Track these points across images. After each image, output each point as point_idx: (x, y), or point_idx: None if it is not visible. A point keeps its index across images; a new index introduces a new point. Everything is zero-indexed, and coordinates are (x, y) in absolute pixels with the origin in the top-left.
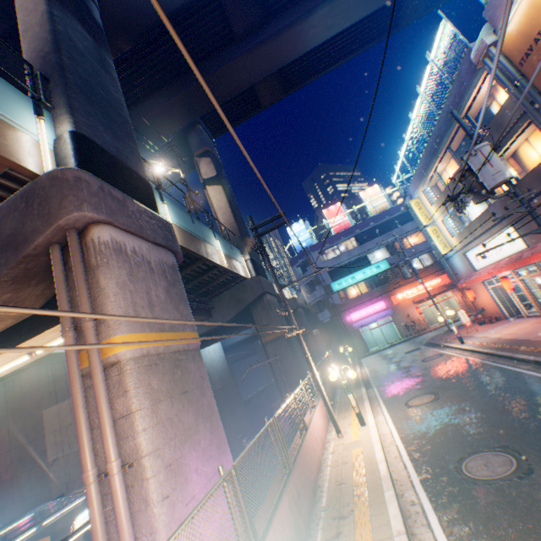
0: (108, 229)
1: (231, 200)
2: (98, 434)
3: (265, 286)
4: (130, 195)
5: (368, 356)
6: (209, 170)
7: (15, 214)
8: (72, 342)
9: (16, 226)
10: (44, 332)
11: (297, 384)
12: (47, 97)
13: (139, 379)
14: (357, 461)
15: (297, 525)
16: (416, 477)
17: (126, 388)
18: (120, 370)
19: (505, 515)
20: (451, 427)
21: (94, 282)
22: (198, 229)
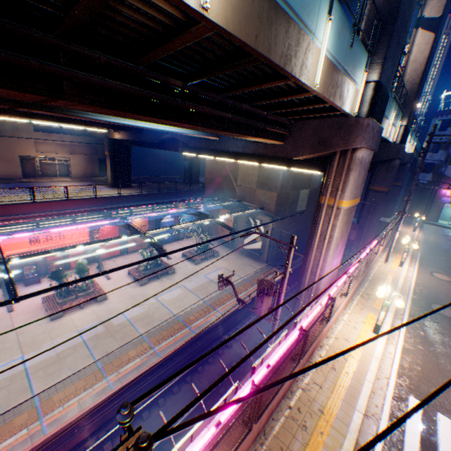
0: (362, 151)
1: (430, 55)
2: (321, 224)
3: (399, 153)
4: (377, 120)
5: (431, 225)
6: (435, 6)
7: (330, 129)
8: (328, 194)
9: (328, 136)
10: (304, 170)
11: (372, 222)
12: (374, 47)
13: (342, 217)
14: (388, 276)
15: (361, 279)
16: (410, 295)
17: (338, 218)
18: (339, 212)
19: (432, 318)
20: (443, 294)
21: (346, 176)
22: (388, 109)
